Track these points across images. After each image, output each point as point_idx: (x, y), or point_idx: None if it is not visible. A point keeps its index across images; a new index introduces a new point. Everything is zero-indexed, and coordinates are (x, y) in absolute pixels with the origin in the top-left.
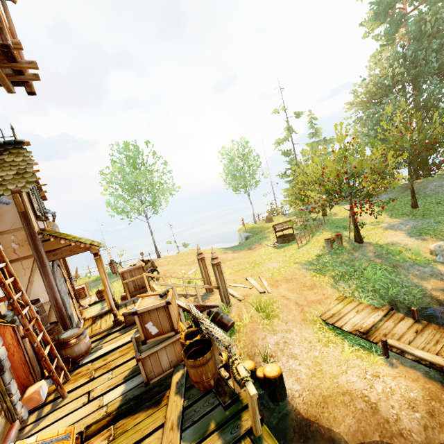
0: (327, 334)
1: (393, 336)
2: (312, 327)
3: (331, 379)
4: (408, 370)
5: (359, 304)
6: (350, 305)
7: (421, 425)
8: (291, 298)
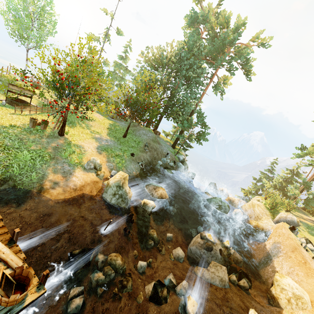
0: None
1: None
2: None
3: None
4: None
5: None
6: None
7: None
8: None
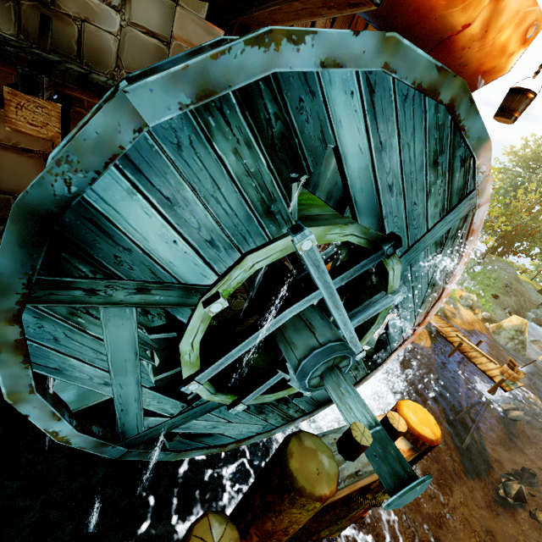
0: None
1: None
2: None
3: None
4: None
5: None
6: None
7: None
8: None
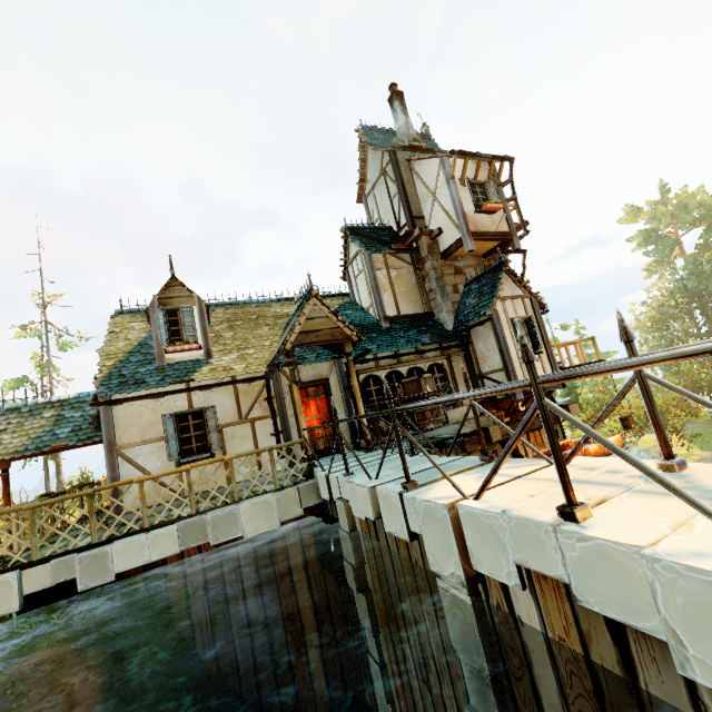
0: None
1: None
2: None
3: None
4: None
5: None
6: None
7: None
8: None
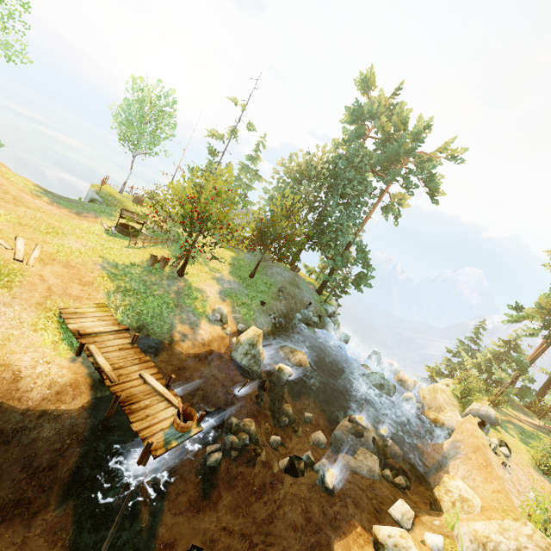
0: (50, 324)
1: (100, 345)
2: (40, 313)
3: (6, 353)
4: (81, 367)
5: (109, 316)
6: (101, 313)
7: (43, 397)
8: (48, 281)
